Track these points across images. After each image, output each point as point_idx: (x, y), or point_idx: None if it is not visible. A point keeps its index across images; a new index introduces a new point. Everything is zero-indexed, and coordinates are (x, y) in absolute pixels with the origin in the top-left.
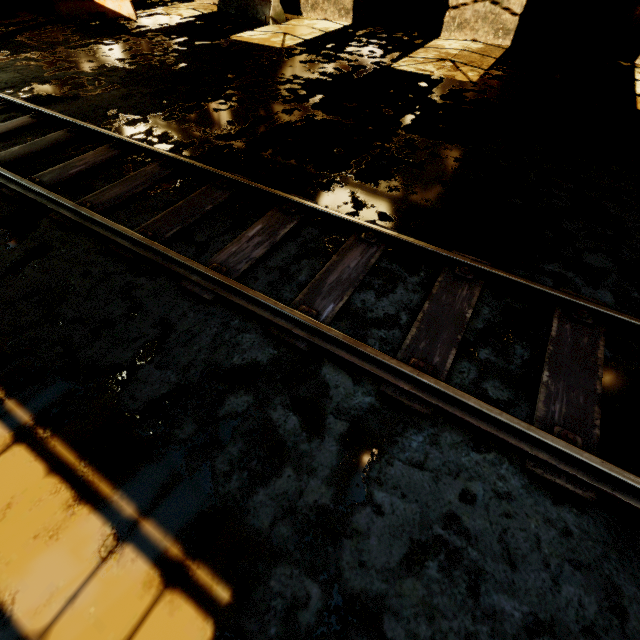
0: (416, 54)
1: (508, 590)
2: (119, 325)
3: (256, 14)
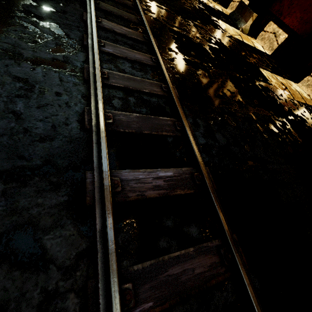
0: (276, 75)
1: (26, 106)
2: (54, 1)
3: (238, 24)
